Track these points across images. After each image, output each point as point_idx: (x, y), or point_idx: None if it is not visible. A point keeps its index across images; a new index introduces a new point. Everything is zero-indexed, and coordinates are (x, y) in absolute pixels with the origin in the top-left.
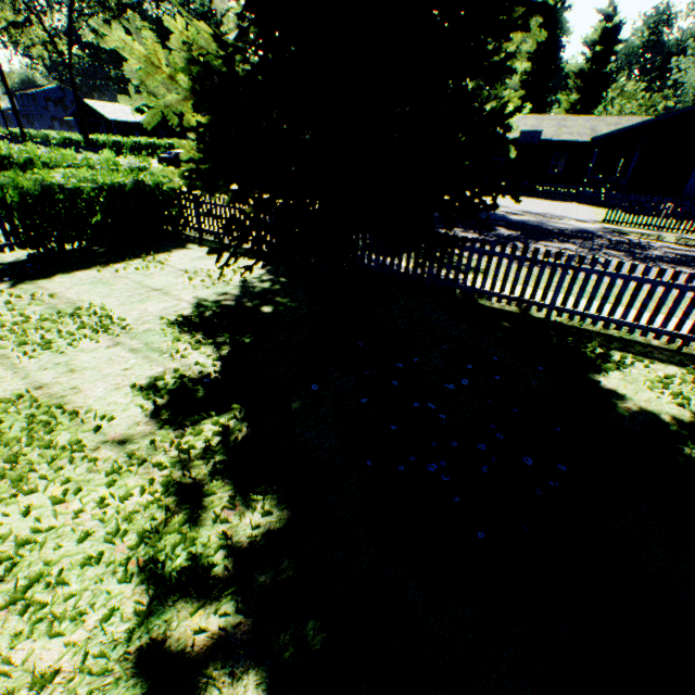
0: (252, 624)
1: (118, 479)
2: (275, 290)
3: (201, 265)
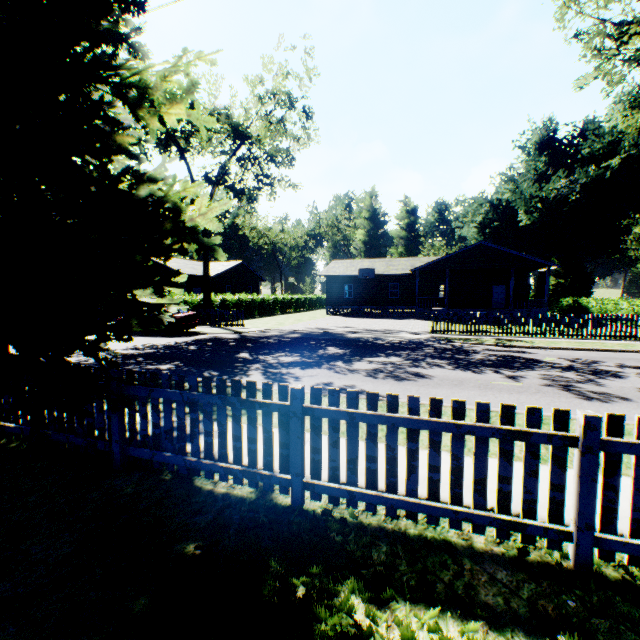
0: None
1: None
2: None
3: None
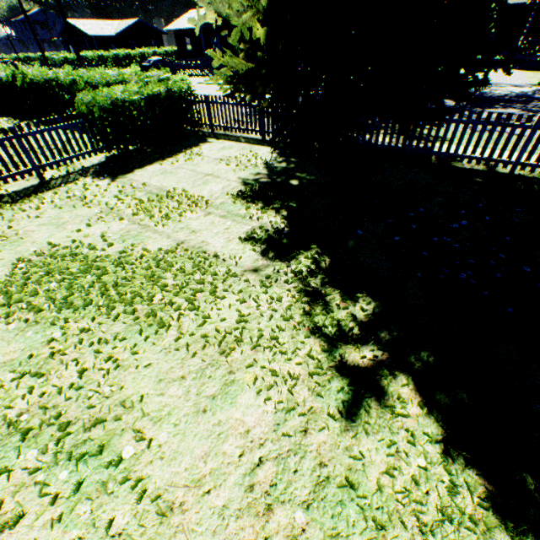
0: (389, 355)
1: (267, 290)
2: (292, 168)
3: (227, 154)
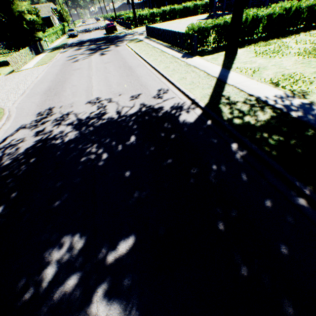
0: None
1: None
2: None
3: None
